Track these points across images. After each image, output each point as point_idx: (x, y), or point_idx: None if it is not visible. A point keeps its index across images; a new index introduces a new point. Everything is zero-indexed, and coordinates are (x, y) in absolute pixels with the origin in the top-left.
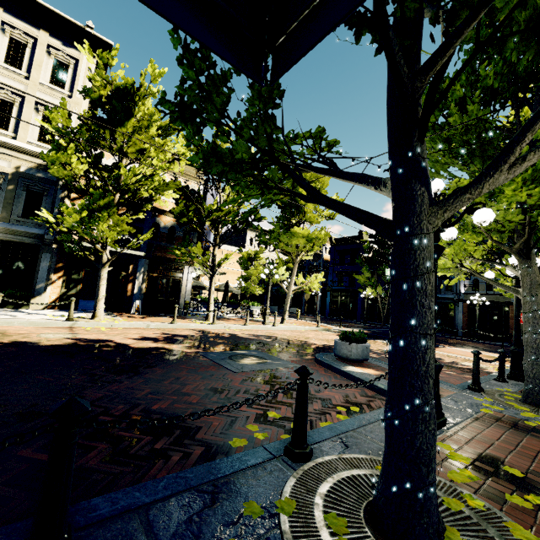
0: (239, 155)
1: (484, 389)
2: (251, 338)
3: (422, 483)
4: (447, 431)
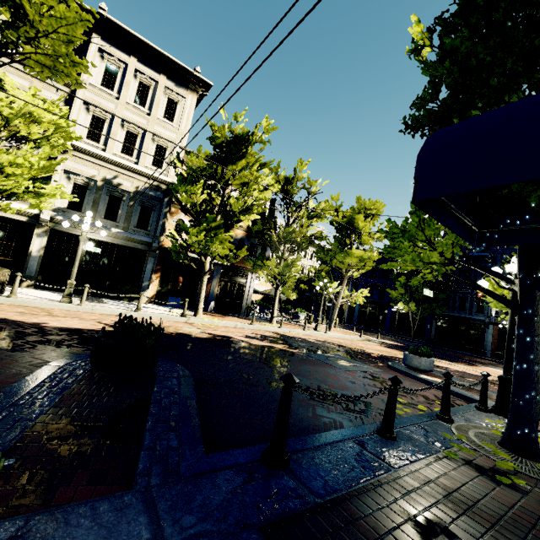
0: (432, 259)
1: None
2: (321, 343)
3: (533, 430)
4: None
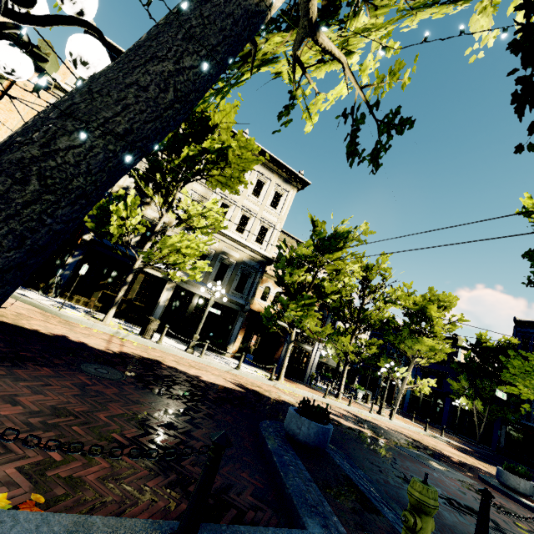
0: None
1: None
2: (396, 434)
3: None
4: None
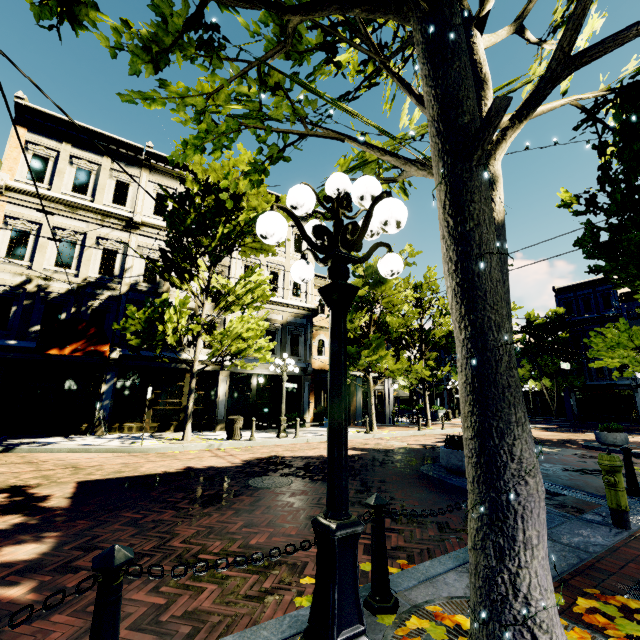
0: None
1: None
2: None
3: None
4: None
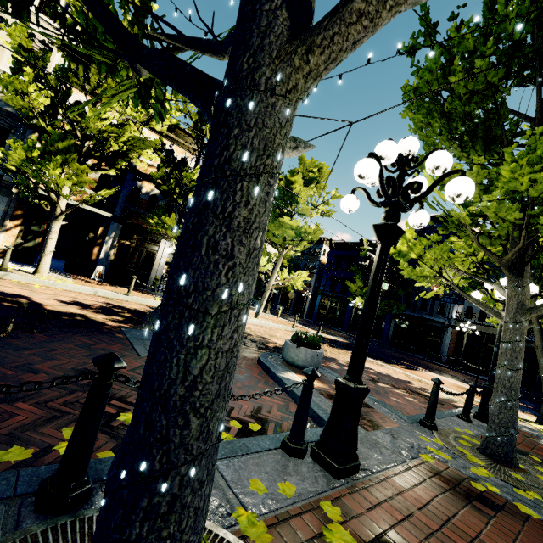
0: None
1: (440, 426)
2: None
3: None
4: (353, 483)
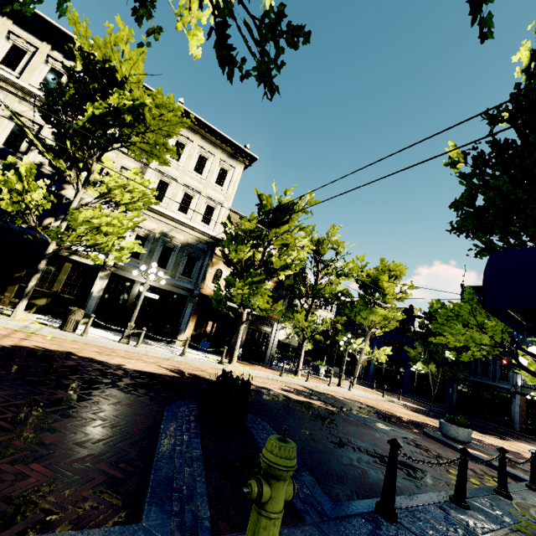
0: (484, 341)
1: None
2: (350, 402)
3: None
4: None
